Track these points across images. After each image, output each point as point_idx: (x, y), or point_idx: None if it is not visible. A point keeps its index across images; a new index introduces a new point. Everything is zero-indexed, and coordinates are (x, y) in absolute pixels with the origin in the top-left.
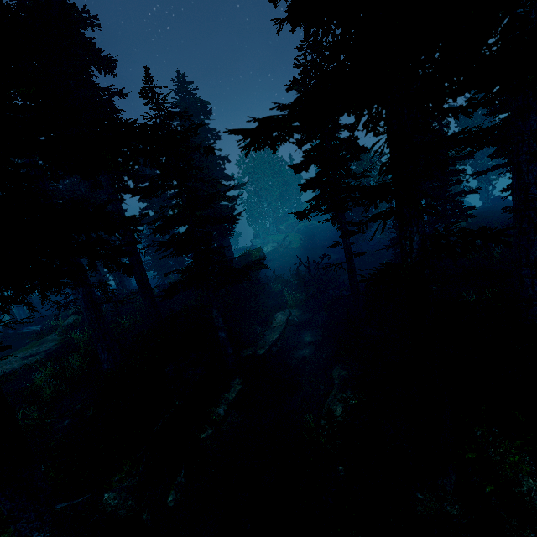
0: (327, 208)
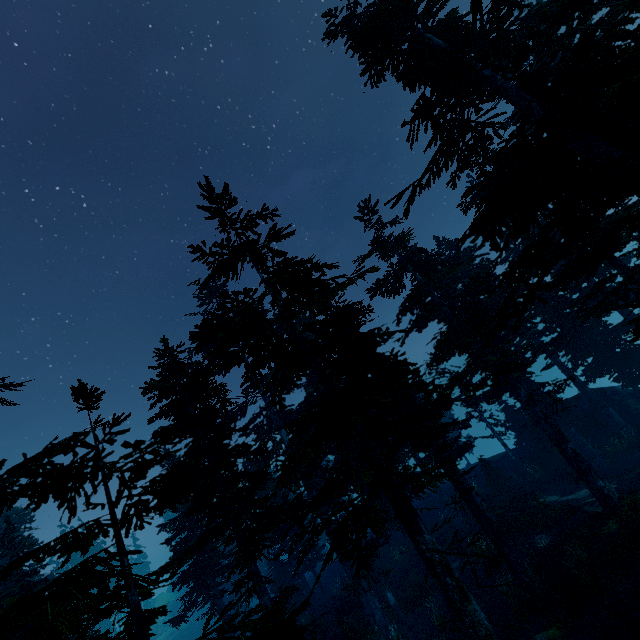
0: (204, 598)
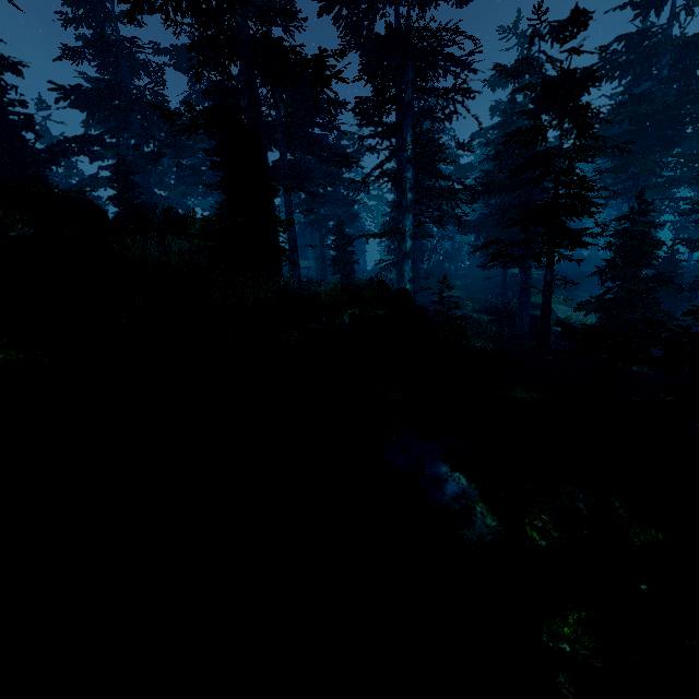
0: None
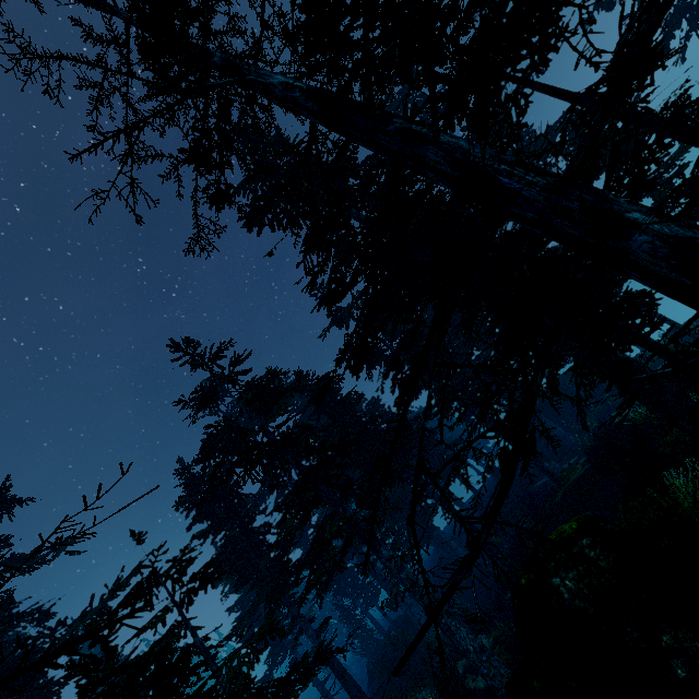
0: (282, 656)
